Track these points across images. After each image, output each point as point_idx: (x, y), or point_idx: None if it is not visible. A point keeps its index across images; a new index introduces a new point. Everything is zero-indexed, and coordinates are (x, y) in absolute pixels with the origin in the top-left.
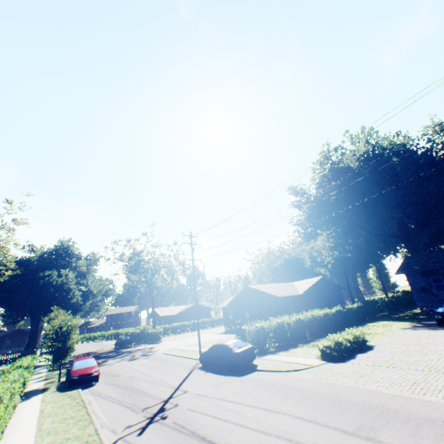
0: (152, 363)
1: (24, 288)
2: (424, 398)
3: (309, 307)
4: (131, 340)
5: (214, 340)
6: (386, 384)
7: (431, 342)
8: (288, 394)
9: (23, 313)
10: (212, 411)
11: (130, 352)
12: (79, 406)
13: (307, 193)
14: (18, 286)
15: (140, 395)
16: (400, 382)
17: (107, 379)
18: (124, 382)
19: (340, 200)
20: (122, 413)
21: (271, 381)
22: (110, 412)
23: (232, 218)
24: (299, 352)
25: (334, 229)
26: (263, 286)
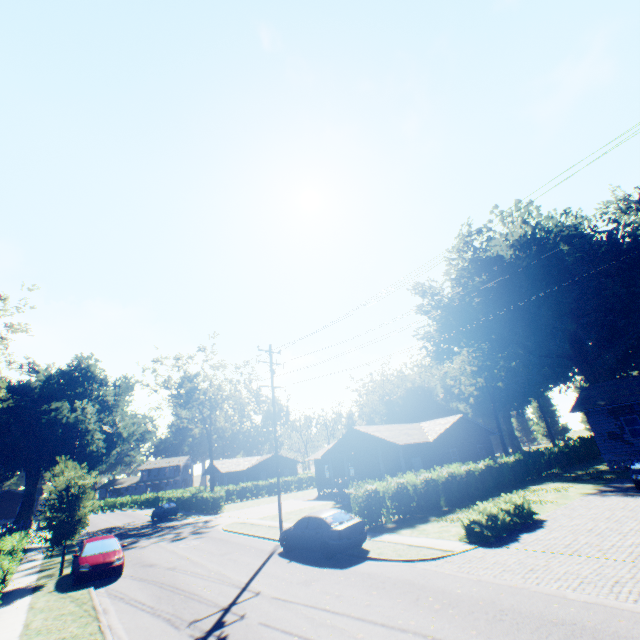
0: (206, 545)
1: (18, 427)
2: (636, 608)
3: (444, 461)
4: (176, 509)
5: (301, 509)
6: (573, 584)
7: (632, 515)
8: (419, 599)
9: (15, 466)
10: (300, 627)
11: (173, 527)
12: (87, 617)
13: (439, 294)
14: (9, 425)
15: (186, 599)
16: (595, 581)
17: (135, 572)
18: (162, 577)
19: (488, 304)
20: (155, 629)
21: (392, 578)
22: (136, 628)
23: (332, 324)
24: (432, 529)
25: (479, 345)
26: (375, 428)
